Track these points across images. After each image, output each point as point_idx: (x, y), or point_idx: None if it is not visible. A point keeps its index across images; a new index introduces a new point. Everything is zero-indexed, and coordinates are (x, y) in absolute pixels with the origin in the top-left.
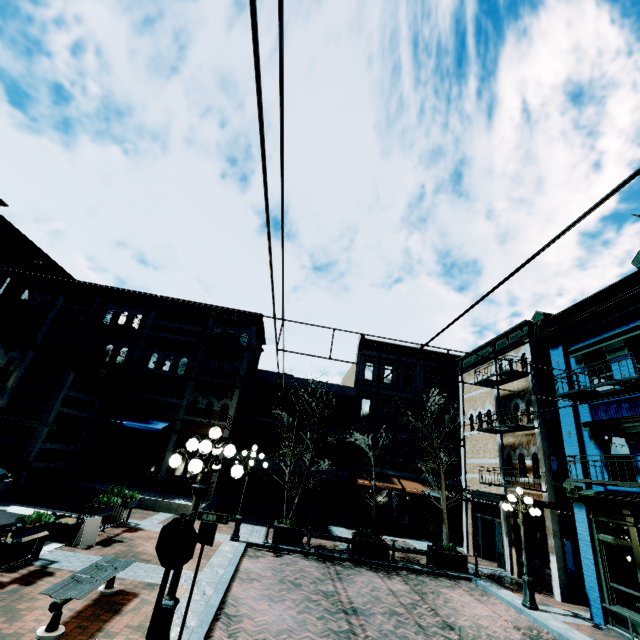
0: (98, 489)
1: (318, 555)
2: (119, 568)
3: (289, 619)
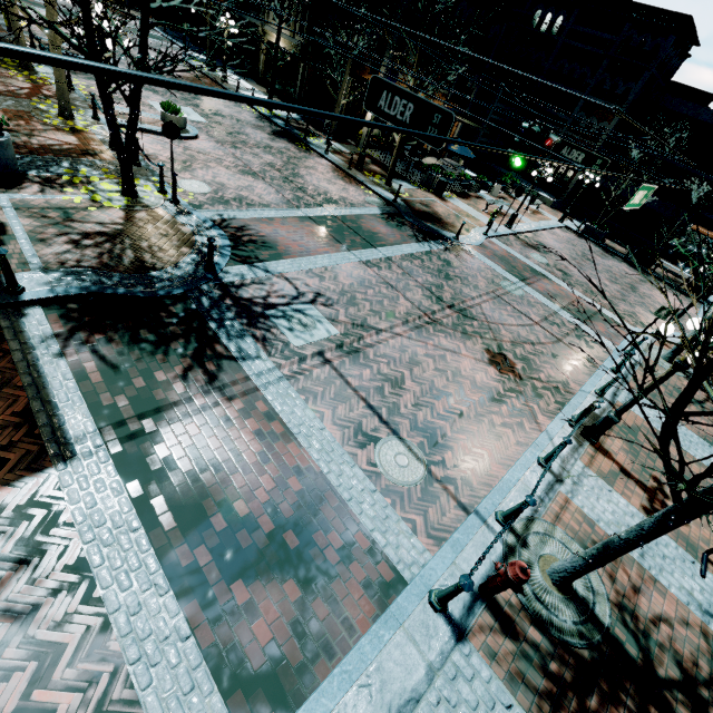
0: (501, 173)
1: (604, 248)
2: (504, 204)
3: (557, 247)
